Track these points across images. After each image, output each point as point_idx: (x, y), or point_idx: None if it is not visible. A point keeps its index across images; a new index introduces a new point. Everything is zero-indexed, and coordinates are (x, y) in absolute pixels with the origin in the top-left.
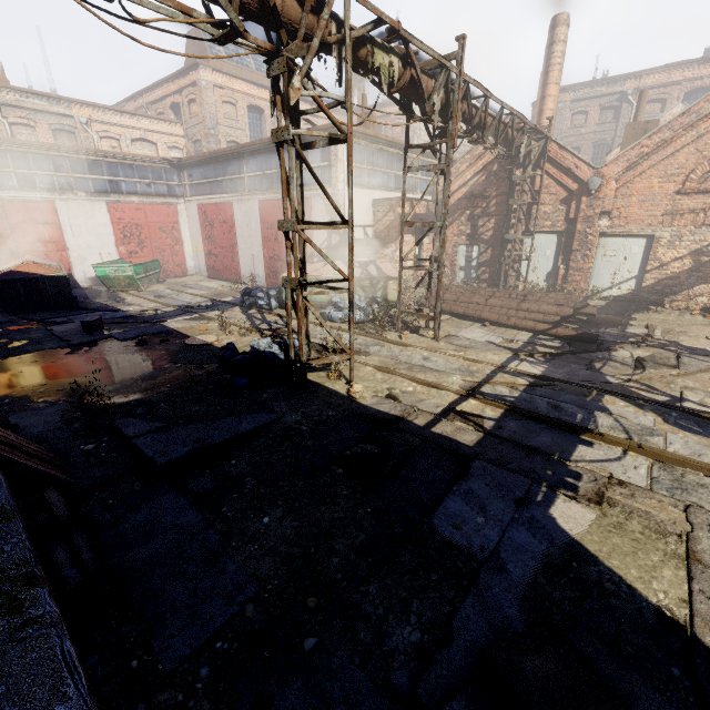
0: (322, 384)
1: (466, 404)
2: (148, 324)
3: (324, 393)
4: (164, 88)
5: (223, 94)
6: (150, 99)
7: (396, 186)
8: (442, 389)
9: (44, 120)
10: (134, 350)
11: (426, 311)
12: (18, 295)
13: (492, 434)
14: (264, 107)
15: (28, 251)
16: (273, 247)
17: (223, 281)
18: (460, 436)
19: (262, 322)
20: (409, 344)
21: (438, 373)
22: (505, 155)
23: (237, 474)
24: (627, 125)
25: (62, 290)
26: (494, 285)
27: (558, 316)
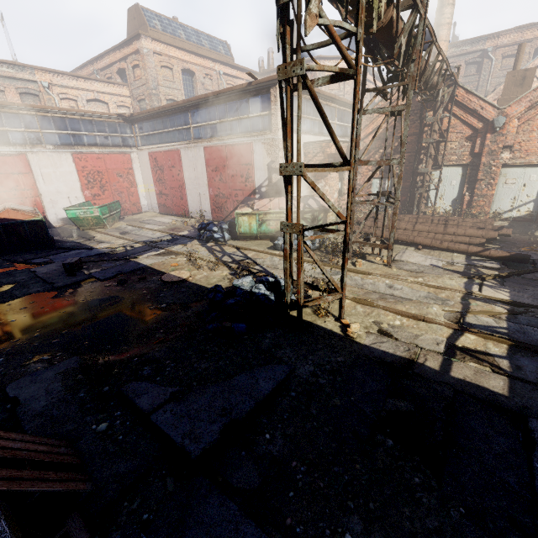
0: (314, 323)
1: (464, 339)
2: (122, 261)
3: (321, 334)
4: (111, 56)
5: (161, 60)
6: (99, 66)
7: (320, 131)
8: (431, 323)
9: (12, 85)
10: (116, 289)
11: (373, 239)
12: (0, 239)
13: (516, 377)
14: (195, 70)
15: (6, 198)
16: (218, 187)
17: (173, 216)
18: (486, 382)
19: (223, 254)
20: (368, 272)
21: (414, 303)
22: (422, 100)
23: (278, 455)
24: (508, 74)
25: (40, 232)
26: (405, 211)
27: (484, 239)
